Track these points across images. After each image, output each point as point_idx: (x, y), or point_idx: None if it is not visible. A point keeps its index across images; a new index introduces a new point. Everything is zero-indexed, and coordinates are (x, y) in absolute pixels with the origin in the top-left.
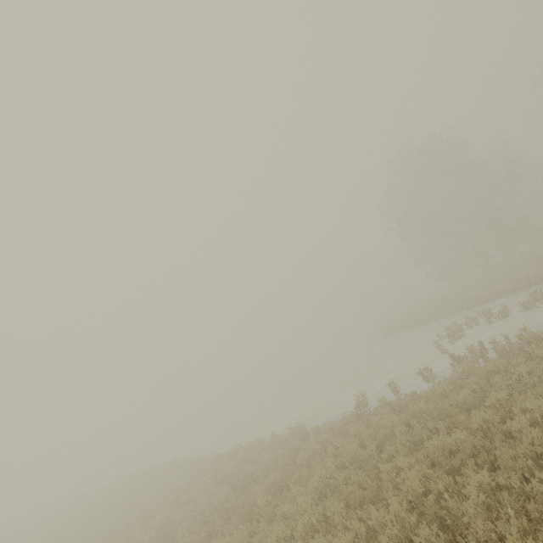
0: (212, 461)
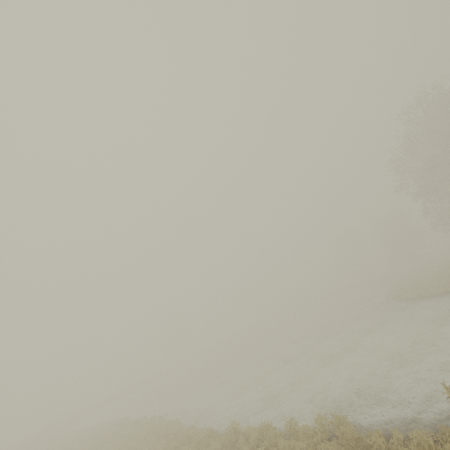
0: (199, 444)
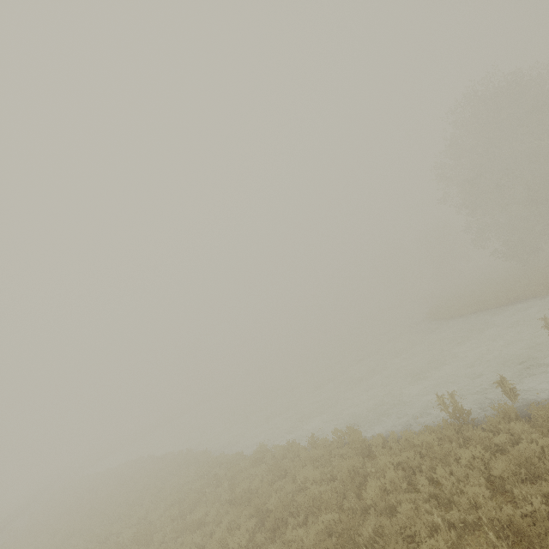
0: (230, 465)
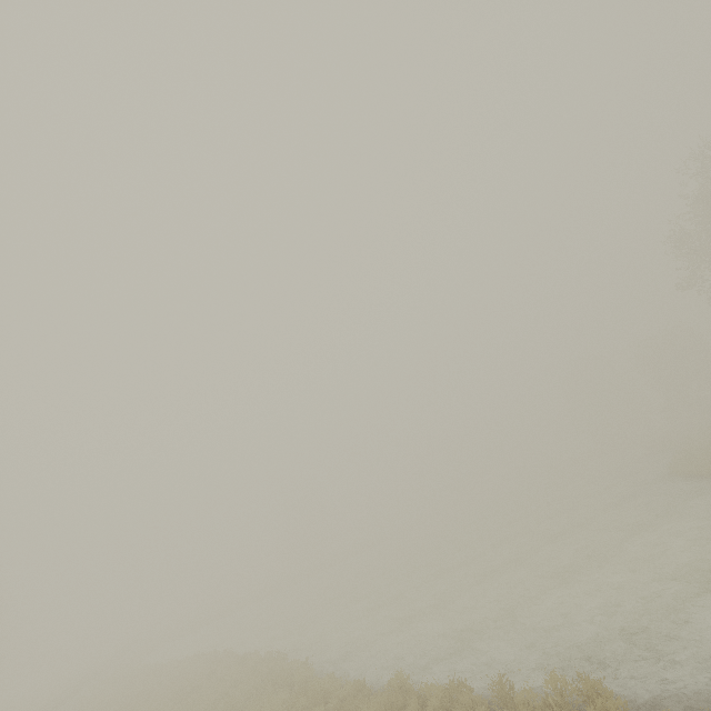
0: (342, 707)
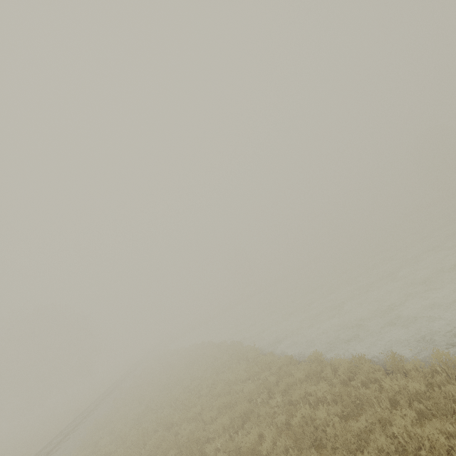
0: (280, 372)
